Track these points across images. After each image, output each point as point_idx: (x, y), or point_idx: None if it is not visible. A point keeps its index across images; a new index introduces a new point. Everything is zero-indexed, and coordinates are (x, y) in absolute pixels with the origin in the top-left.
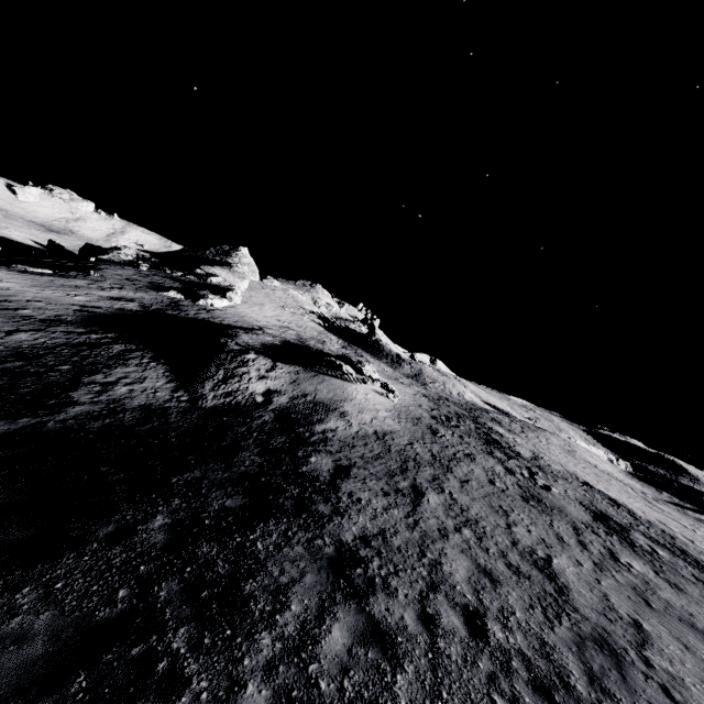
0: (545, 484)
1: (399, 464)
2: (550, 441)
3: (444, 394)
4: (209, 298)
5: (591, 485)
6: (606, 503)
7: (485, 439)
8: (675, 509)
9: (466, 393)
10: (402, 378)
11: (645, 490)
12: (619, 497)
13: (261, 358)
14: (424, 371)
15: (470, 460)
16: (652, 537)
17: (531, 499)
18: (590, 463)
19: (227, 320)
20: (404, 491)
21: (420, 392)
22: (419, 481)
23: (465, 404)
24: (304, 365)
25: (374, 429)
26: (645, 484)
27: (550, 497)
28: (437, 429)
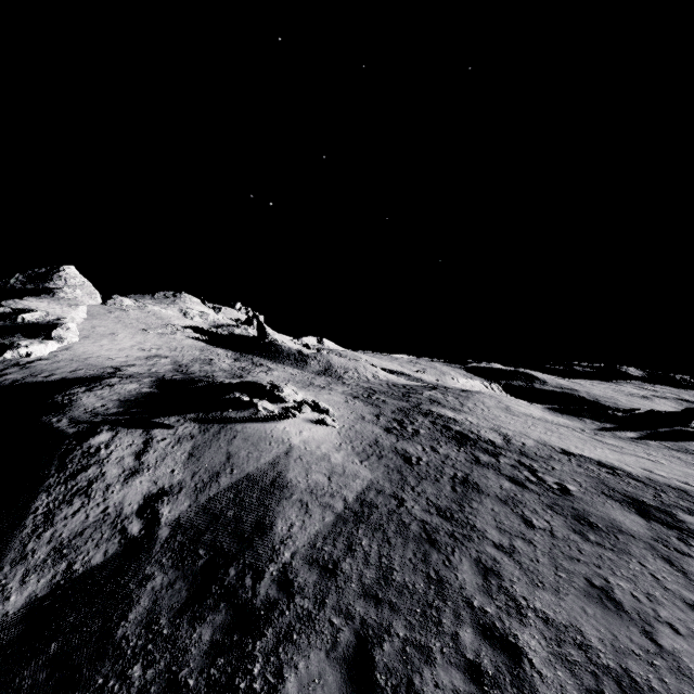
0: (557, 483)
1: (423, 572)
2: (487, 405)
3: (363, 382)
4: (21, 346)
5: (569, 452)
6: (608, 474)
7: (453, 438)
8: (613, 437)
9: (379, 372)
10: (315, 379)
11: (576, 424)
12: (595, 454)
13: (121, 433)
14: (332, 362)
15: (475, 490)
16: (688, 508)
17: (584, 529)
18: (528, 416)
19: (58, 372)
20: (484, 664)
21: (346, 392)
22: (477, 604)
23: (391, 389)
24: (197, 418)
25: (341, 497)
26: (568, 416)
27: (586, 508)
28: (405, 450)
